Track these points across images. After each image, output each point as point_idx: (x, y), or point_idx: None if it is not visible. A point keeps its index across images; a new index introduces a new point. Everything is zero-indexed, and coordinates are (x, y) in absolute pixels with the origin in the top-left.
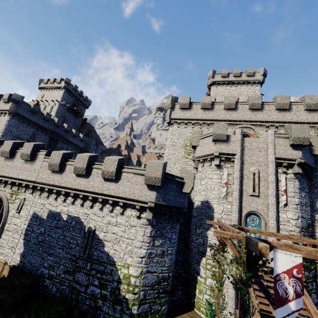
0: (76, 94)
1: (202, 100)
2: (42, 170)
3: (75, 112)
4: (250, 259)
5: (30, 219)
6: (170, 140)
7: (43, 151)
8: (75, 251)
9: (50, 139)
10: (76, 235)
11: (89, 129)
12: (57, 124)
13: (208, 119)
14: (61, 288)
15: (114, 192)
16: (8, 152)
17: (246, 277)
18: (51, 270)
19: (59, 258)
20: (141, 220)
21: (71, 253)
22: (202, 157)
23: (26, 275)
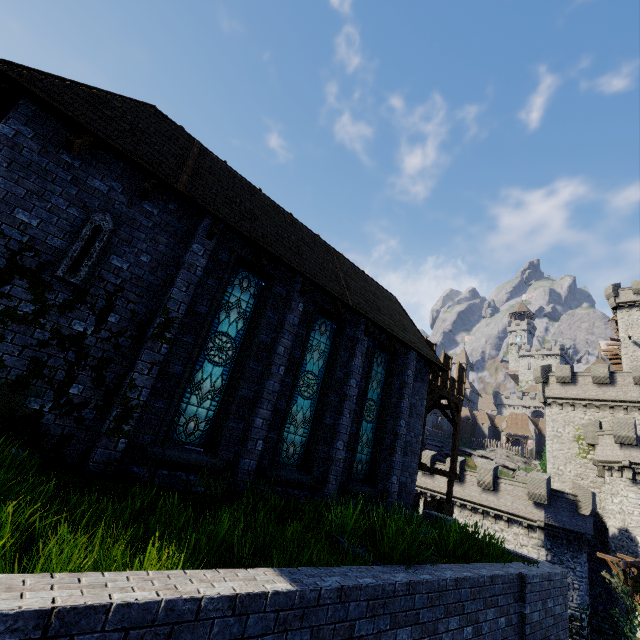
0: None
1: (591, 372)
2: None
3: None
4: (625, 575)
5: None
6: (551, 428)
7: None
8: None
9: None
10: None
11: None
12: None
13: (609, 399)
14: None
15: (494, 504)
16: None
17: (625, 589)
18: None
19: None
20: (532, 540)
21: None
22: (606, 462)
23: None
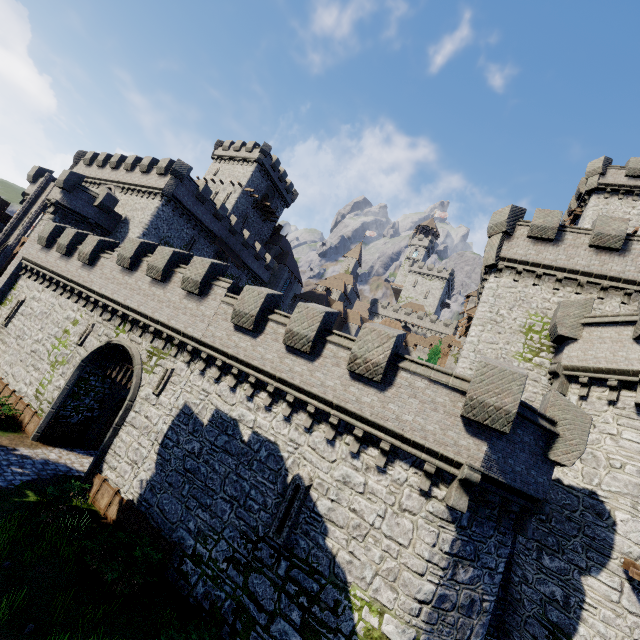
0: (275, 176)
1: (598, 226)
2: (217, 319)
3: (266, 211)
4: None
5: (175, 415)
6: (489, 308)
7: (225, 280)
8: (258, 520)
9: (216, 255)
10: (264, 484)
11: (283, 248)
12: (234, 230)
13: (608, 276)
14: (216, 594)
15: (372, 411)
16: (161, 269)
17: None
18: (200, 543)
19: (222, 522)
20: (431, 504)
21: (248, 522)
22: (588, 371)
23: (151, 532)
